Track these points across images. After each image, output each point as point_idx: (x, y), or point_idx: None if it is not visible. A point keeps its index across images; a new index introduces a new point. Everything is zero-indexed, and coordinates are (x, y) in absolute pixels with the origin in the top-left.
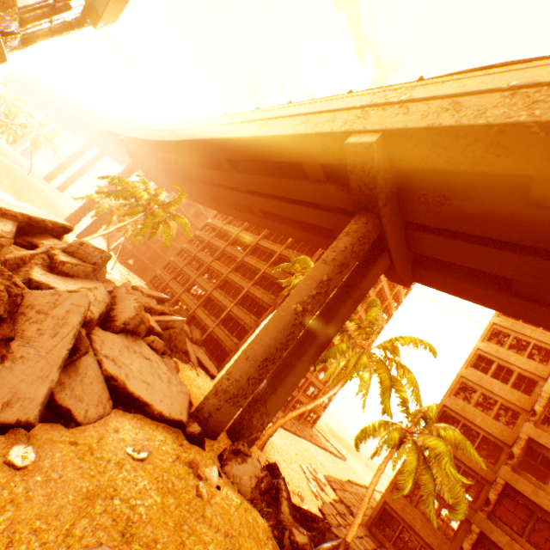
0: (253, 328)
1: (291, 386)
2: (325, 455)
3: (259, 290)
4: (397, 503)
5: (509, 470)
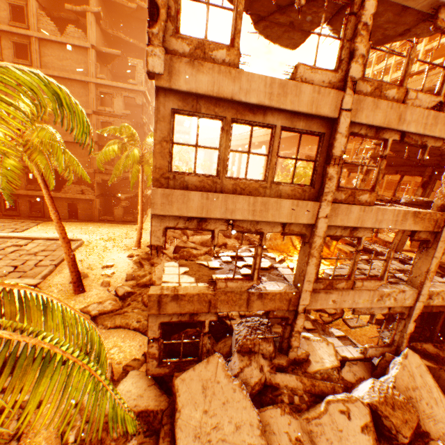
0: None
1: None
2: None
3: (394, 175)
4: None
5: None
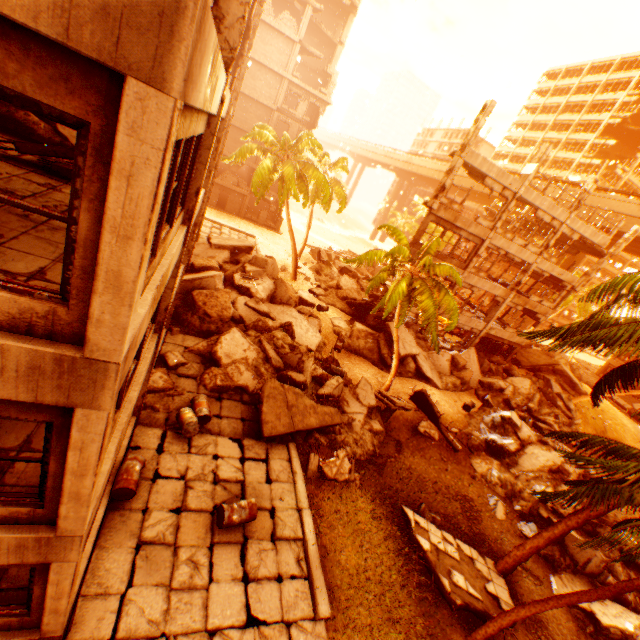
0: None
1: None
2: (582, 354)
3: None
4: (616, 363)
5: None
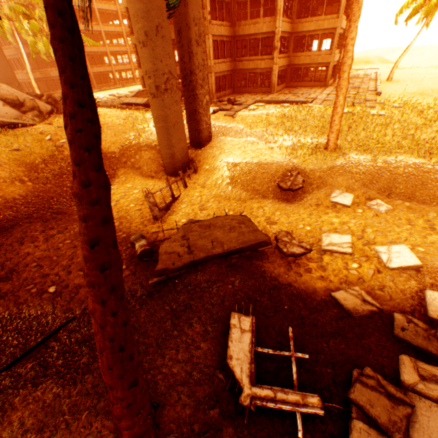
0: (19, 55)
1: (2, 63)
2: None
3: None
4: None
5: (124, 0)
